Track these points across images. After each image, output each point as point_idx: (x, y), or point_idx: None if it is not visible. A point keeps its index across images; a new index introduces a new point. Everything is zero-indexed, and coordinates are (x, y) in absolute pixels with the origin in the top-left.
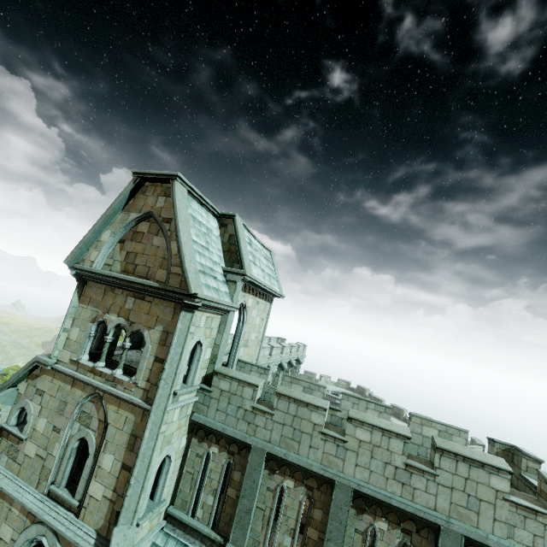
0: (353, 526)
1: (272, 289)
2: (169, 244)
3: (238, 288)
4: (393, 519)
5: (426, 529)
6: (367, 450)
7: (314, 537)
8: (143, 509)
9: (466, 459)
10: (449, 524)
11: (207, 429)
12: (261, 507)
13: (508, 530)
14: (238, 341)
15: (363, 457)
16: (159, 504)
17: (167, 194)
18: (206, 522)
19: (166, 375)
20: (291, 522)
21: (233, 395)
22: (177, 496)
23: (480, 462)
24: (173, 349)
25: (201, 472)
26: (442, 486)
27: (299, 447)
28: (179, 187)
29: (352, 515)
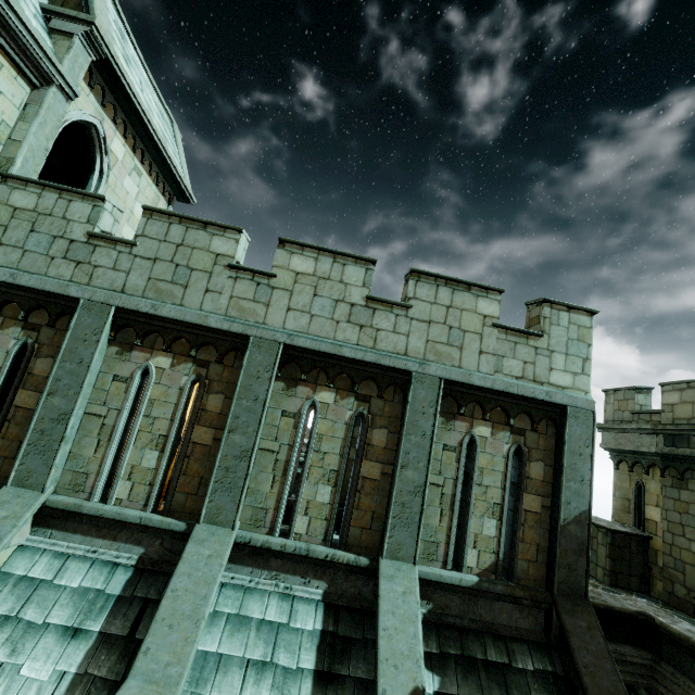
0: (278, 407)
1: (166, 150)
2: None
3: (76, 53)
4: (344, 384)
5: (391, 389)
6: (309, 286)
7: (206, 440)
8: None
9: (449, 282)
10: (425, 368)
11: None
12: (95, 412)
13: (496, 363)
14: None
15: (301, 297)
16: None
17: None
18: None
19: None
20: (160, 426)
21: (45, 216)
22: None
23: (467, 283)
24: None
25: None
26: (416, 321)
27: (185, 293)
28: None
29: (278, 392)
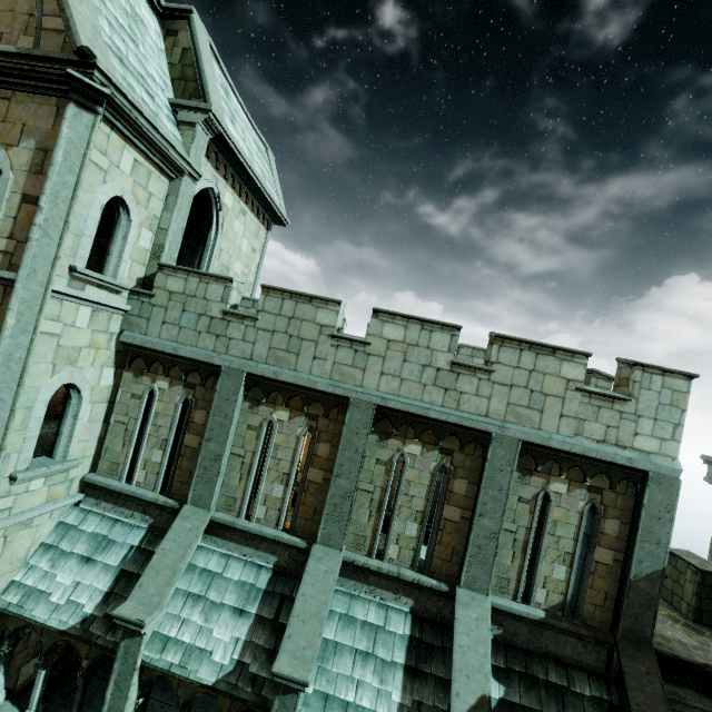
0: (374, 456)
1: (266, 189)
2: None
3: (198, 139)
4: (430, 439)
5: (472, 445)
6: (399, 352)
7: (318, 479)
8: (24, 459)
9: (533, 346)
10: (504, 429)
11: (148, 355)
12: (238, 453)
13: (576, 426)
14: (209, 259)
15: (392, 362)
16: (63, 462)
17: None
18: (151, 487)
19: (44, 220)
20: (283, 466)
21: (191, 297)
22: (101, 458)
23: (551, 347)
24: (55, 175)
25: (140, 419)
26: (498, 385)
27: (297, 360)
28: None
29: (373, 443)
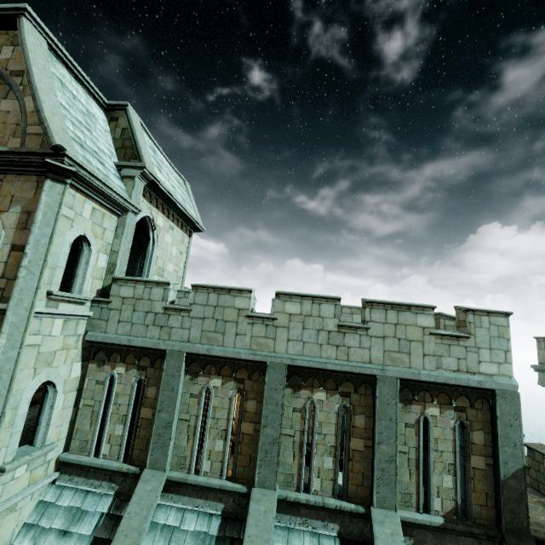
0: (290, 405)
1: (187, 210)
2: (22, 100)
3: (137, 186)
4: (331, 386)
5: (363, 386)
6: (299, 322)
7: (250, 431)
8: (11, 451)
9: (394, 306)
10: (385, 371)
11: (108, 348)
12: (184, 418)
13: (436, 361)
14: (148, 265)
15: (295, 330)
16: (42, 448)
17: (15, 42)
18: (115, 457)
19: (28, 262)
20: (221, 424)
21: (139, 300)
22: (73, 438)
23: (407, 305)
24: (37, 229)
25: (104, 400)
26: (374, 338)
27: (224, 338)
28: (32, 29)
29: (289, 395)
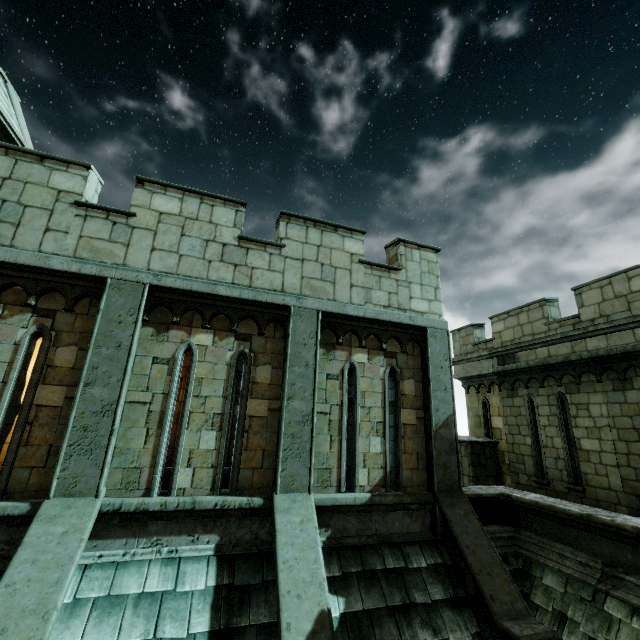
0: (148, 354)
1: None
2: None
3: None
4: (222, 325)
5: (271, 326)
6: (175, 226)
7: (56, 400)
8: None
9: (317, 224)
10: (302, 302)
11: None
12: None
13: (365, 295)
14: None
15: (167, 236)
16: None
17: None
18: None
19: None
20: None
21: None
22: None
23: (333, 225)
24: None
25: None
26: (290, 259)
27: (16, 232)
28: None
29: (146, 339)
